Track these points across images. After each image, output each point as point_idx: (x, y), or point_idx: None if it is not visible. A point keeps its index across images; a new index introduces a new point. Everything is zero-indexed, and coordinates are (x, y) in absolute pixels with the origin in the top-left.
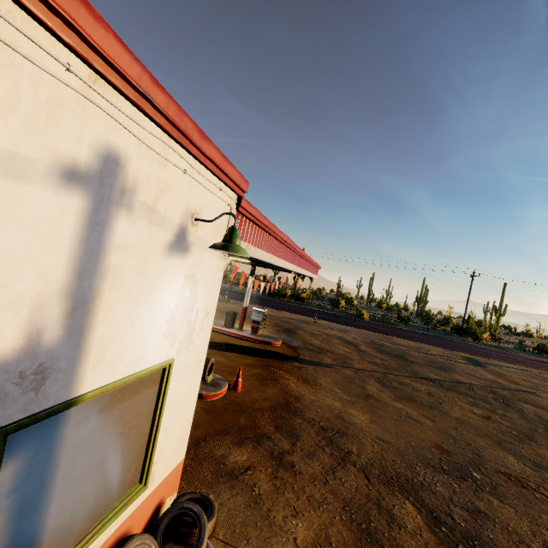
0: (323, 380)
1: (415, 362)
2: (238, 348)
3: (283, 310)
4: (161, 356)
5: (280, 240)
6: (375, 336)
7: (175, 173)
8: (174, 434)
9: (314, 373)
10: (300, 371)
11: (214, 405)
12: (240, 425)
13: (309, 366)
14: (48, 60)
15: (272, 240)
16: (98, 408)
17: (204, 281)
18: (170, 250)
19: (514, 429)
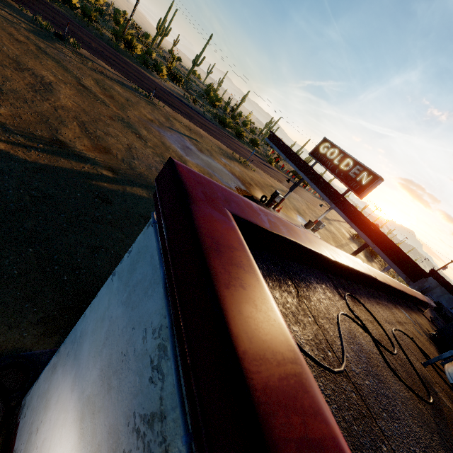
0: None
1: (329, 231)
2: None
3: (265, 172)
4: None
5: None
6: (303, 202)
7: None
8: None
9: None
10: None
11: None
12: None
13: None
14: None
15: None
16: None
17: None
18: None
19: None
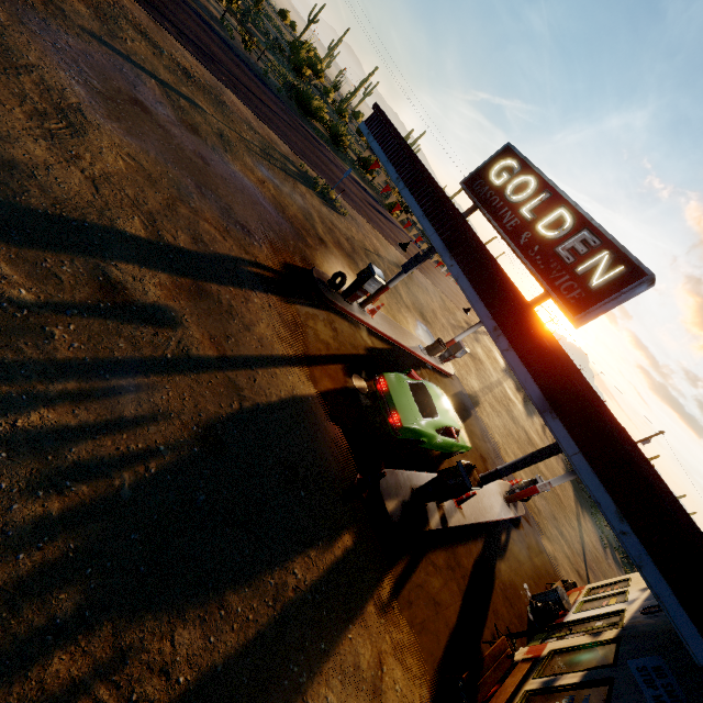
0: (494, 432)
1: (473, 356)
2: (460, 406)
3: (372, 223)
4: None
5: None
6: (436, 294)
7: None
8: None
9: (487, 423)
10: (484, 423)
11: (523, 515)
12: (533, 523)
13: (479, 410)
14: None
15: None
16: None
17: None
18: None
19: (523, 439)
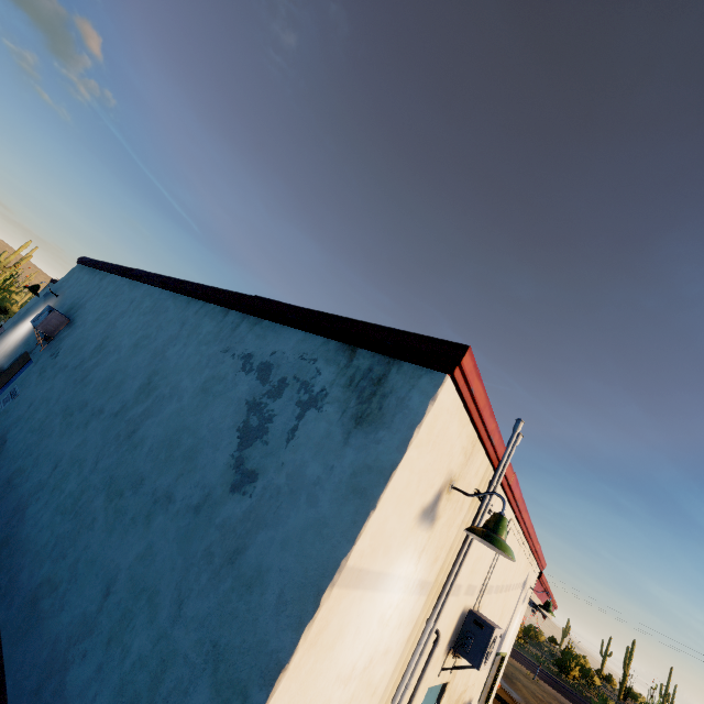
0: None
1: None
2: None
3: None
4: (506, 648)
5: (545, 588)
6: None
7: (532, 572)
8: (490, 699)
9: None
10: None
11: None
12: None
13: None
14: (530, 560)
15: (541, 587)
16: (495, 660)
17: (521, 614)
18: (522, 601)
19: None
